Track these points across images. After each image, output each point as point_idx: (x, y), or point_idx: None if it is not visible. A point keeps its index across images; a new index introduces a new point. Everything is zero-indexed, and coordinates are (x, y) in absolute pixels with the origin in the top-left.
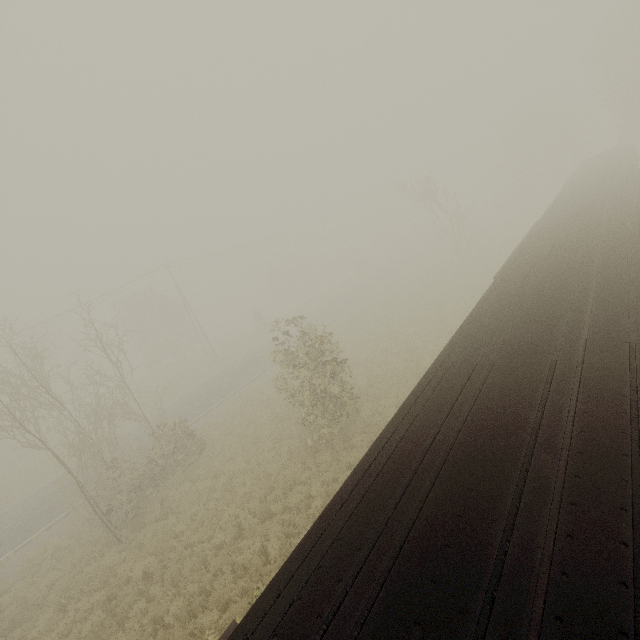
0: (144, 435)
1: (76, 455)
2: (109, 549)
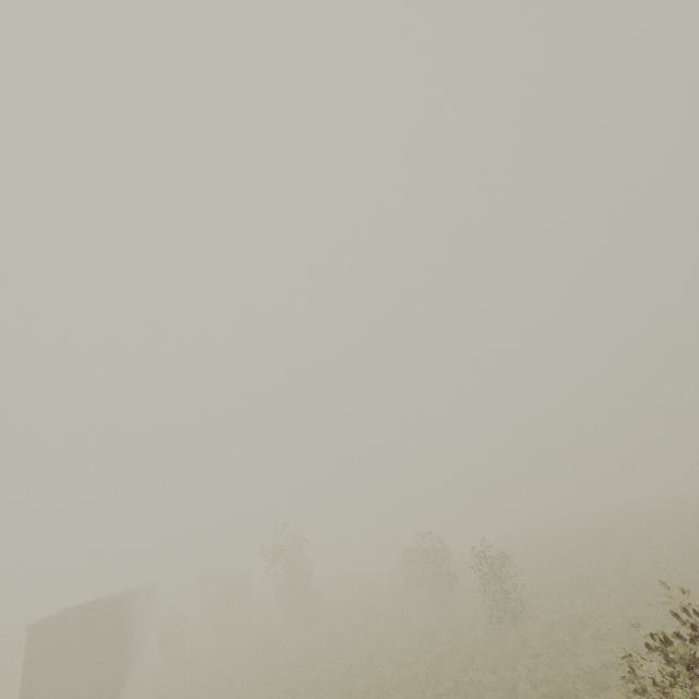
0: None
1: None
2: None
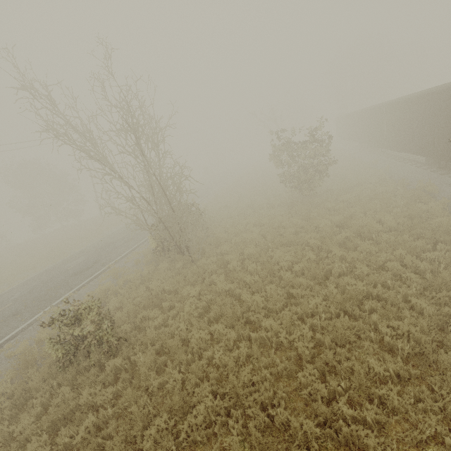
0: (111, 244)
1: (161, 191)
2: (189, 266)
